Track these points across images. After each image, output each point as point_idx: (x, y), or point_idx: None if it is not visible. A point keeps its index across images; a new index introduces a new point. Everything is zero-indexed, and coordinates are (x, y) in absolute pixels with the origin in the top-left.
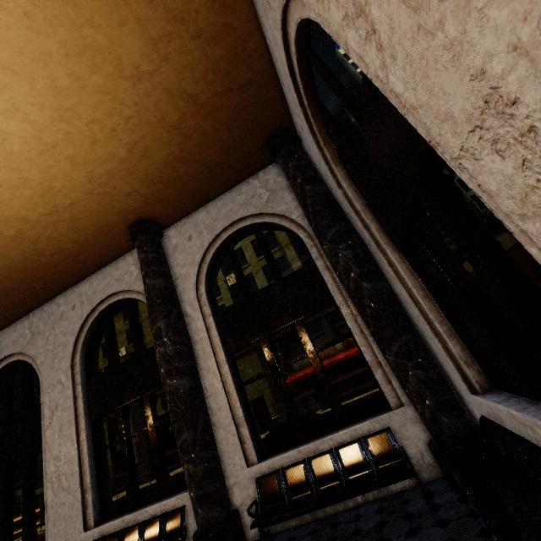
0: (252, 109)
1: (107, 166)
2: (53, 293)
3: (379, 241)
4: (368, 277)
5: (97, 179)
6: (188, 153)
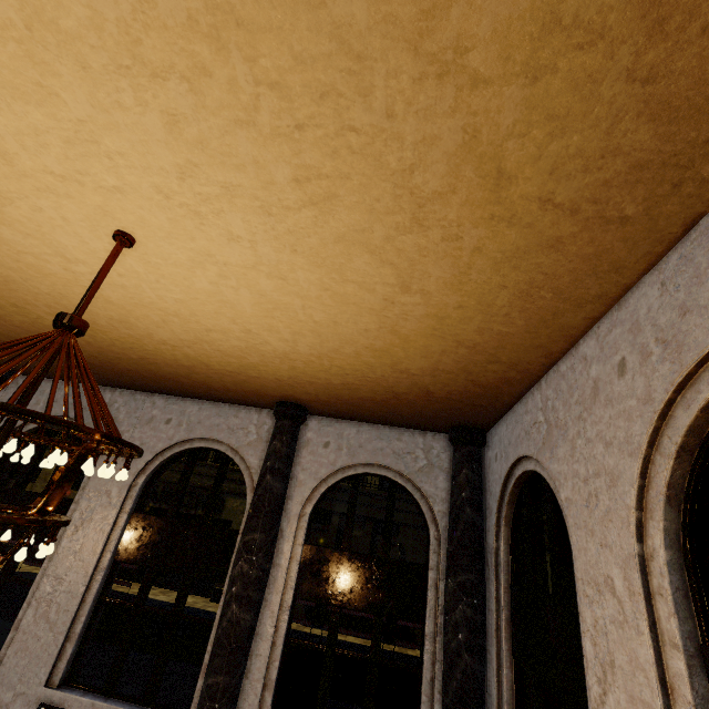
0: (466, 412)
1: (315, 380)
2: (157, 391)
3: (502, 630)
4: (473, 651)
5: (297, 379)
6: (386, 402)
